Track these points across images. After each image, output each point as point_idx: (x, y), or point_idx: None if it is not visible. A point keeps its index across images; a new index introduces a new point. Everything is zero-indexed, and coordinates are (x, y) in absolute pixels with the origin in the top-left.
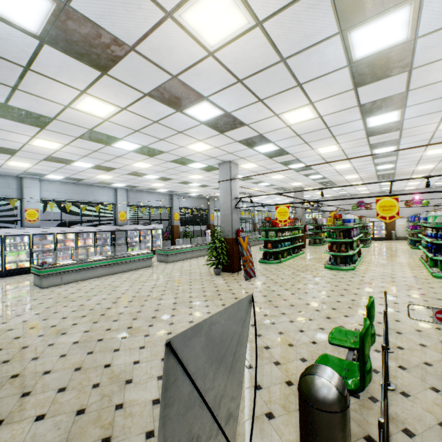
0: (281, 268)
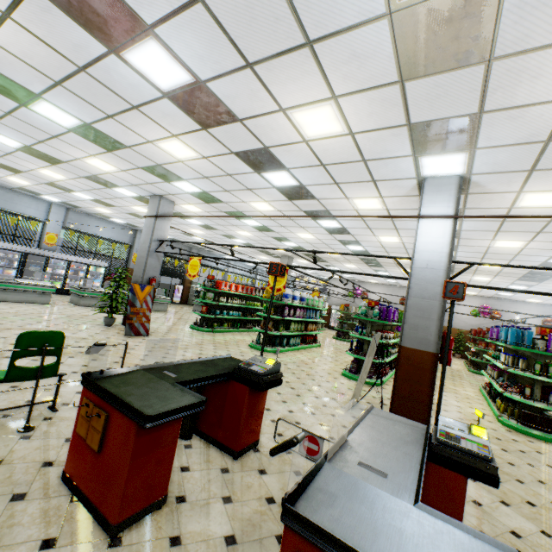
0: (198, 336)
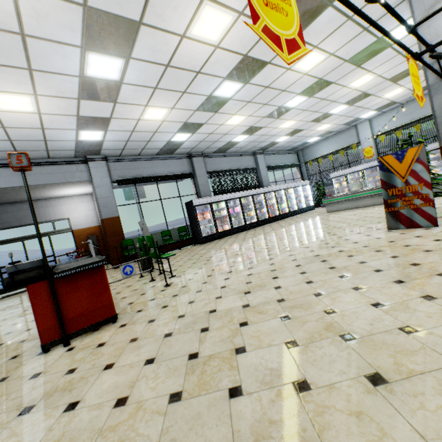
0: None
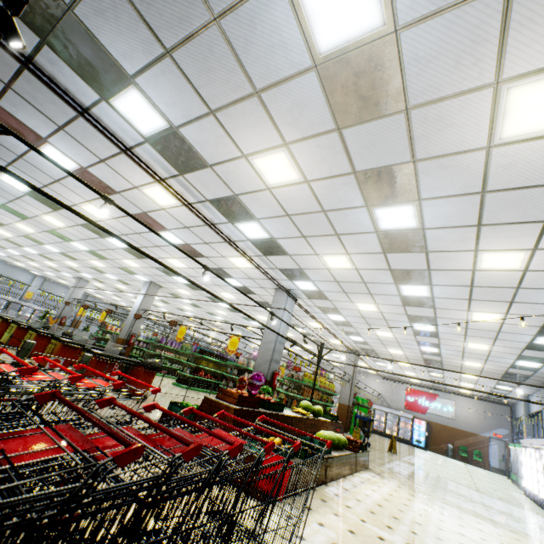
0: None
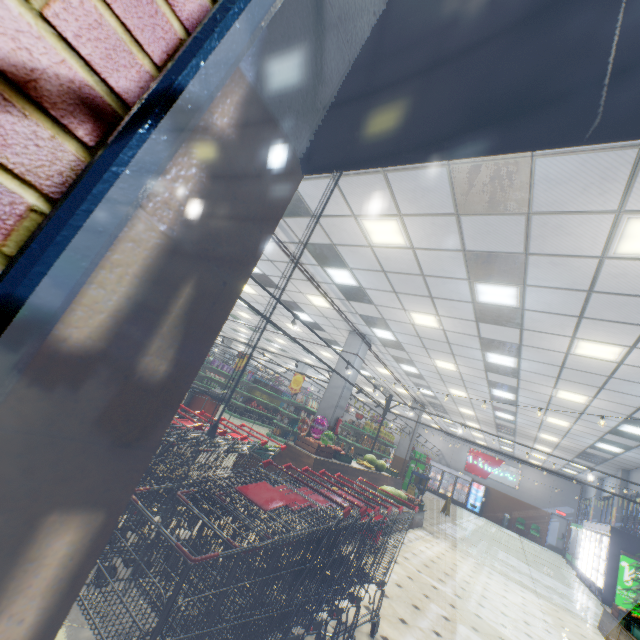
0: None
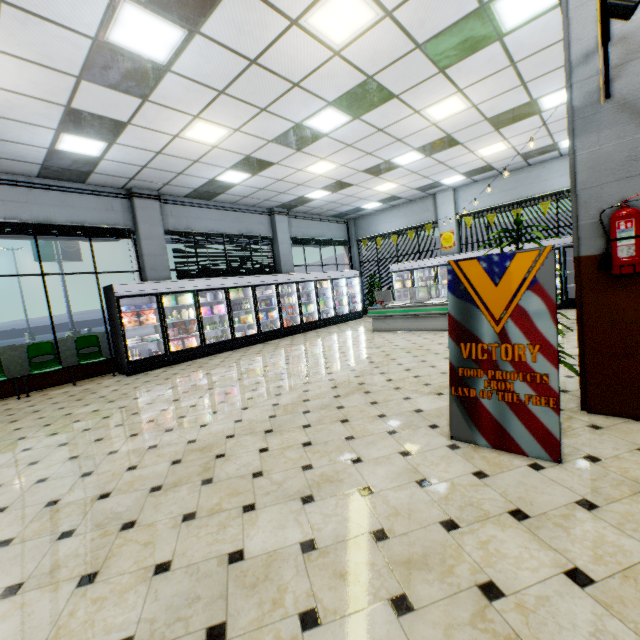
0: None
